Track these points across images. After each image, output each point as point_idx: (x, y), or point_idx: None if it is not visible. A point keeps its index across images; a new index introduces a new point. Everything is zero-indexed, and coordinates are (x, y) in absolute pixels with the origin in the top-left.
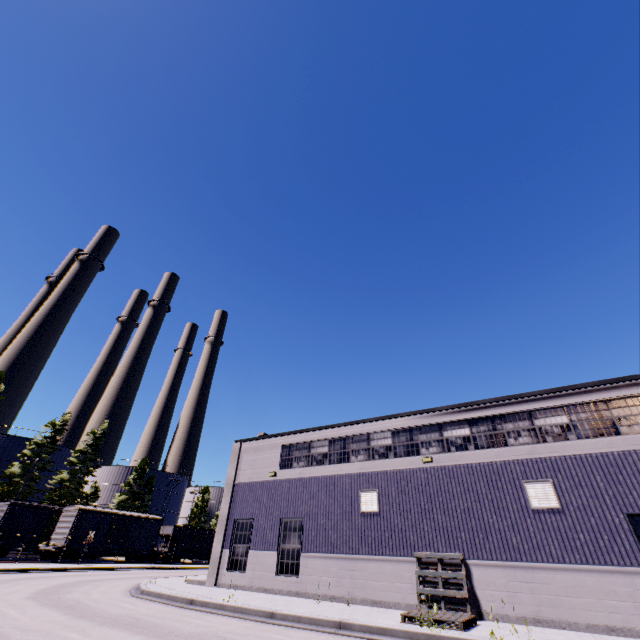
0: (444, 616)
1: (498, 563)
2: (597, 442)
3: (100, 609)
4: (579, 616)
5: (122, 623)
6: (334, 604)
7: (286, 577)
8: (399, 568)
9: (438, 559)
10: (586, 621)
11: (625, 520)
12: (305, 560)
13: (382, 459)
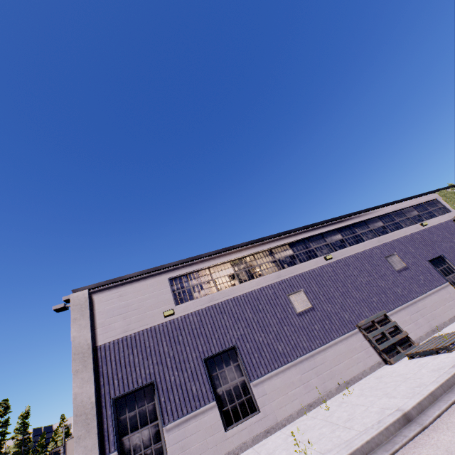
0: (451, 335)
1: (400, 308)
2: (400, 231)
3: None
4: (444, 317)
5: None
6: (331, 405)
7: (243, 423)
8: (350, 343)
9: (373, 321)
10: (447, 318)
11: (429, 264)
12: (260, 388)
13: (293, 265)
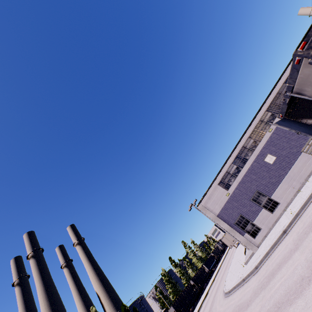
0: None
1: None
2: None
3: (282, 257)
4: None
5: (311, 226)
6: (303, 188)
7: (276, 209)
8: (302, 160)
9: (308, 144)
10: None
11: None
12: (275, 197)
13: (257, 146)
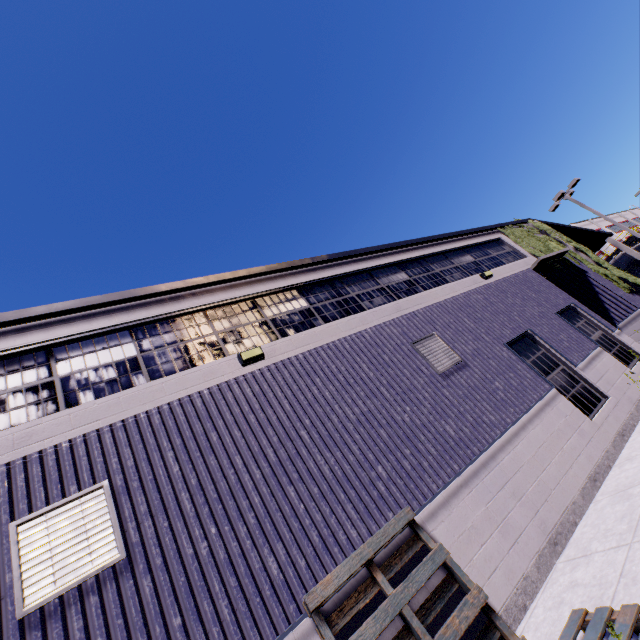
0: None
1: (457, 483)
2: (444, 289)
3: None
4: (569, 489)
5: None
6: None
7: None
8: None
9: (370, 563)
10: (577, 490)
11: (509, 351)
12: None
13: (112, 393)
